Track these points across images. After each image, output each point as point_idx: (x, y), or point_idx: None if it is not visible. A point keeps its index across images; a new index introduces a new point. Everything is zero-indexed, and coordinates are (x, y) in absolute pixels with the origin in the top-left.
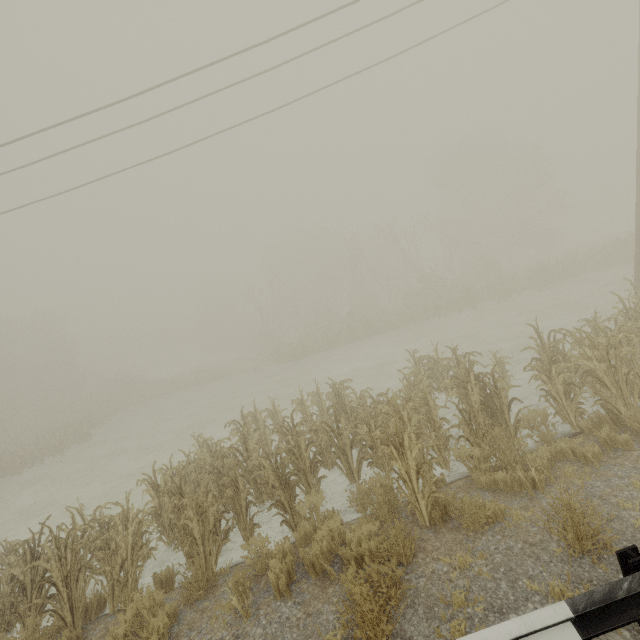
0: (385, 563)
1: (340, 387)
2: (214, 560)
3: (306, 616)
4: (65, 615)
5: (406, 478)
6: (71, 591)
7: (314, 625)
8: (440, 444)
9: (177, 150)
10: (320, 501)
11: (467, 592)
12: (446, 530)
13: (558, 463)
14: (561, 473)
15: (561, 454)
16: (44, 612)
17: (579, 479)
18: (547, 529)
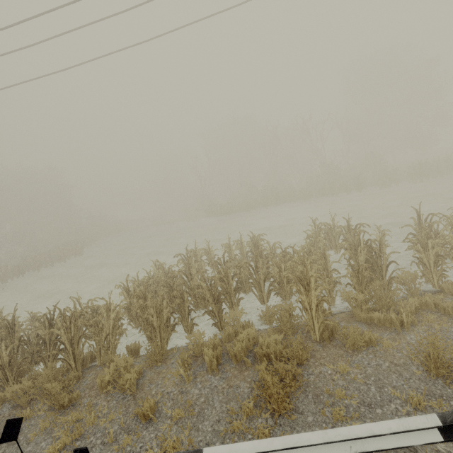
0: (288, 363)
1: (257, 239)
2: (166, 342)
3: (228, 387)
4: (71, 362)
5: (307, 308)
6: (74, 349)
7: (234, 393)
8: (330, 287)
9: (149, 40)
10: (241, 315)
11: (345, 390)
12: (331, 346)
13: (421, 311)
14: (423, 318)
15: (424, 305)
16: (58, 359)
17: (437, 325)
18: (409, 356)
